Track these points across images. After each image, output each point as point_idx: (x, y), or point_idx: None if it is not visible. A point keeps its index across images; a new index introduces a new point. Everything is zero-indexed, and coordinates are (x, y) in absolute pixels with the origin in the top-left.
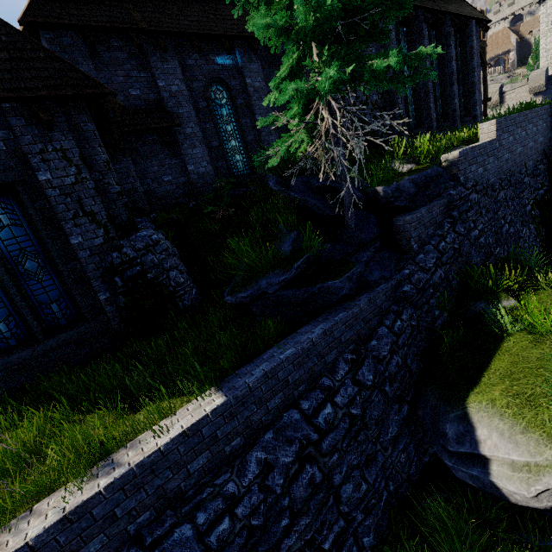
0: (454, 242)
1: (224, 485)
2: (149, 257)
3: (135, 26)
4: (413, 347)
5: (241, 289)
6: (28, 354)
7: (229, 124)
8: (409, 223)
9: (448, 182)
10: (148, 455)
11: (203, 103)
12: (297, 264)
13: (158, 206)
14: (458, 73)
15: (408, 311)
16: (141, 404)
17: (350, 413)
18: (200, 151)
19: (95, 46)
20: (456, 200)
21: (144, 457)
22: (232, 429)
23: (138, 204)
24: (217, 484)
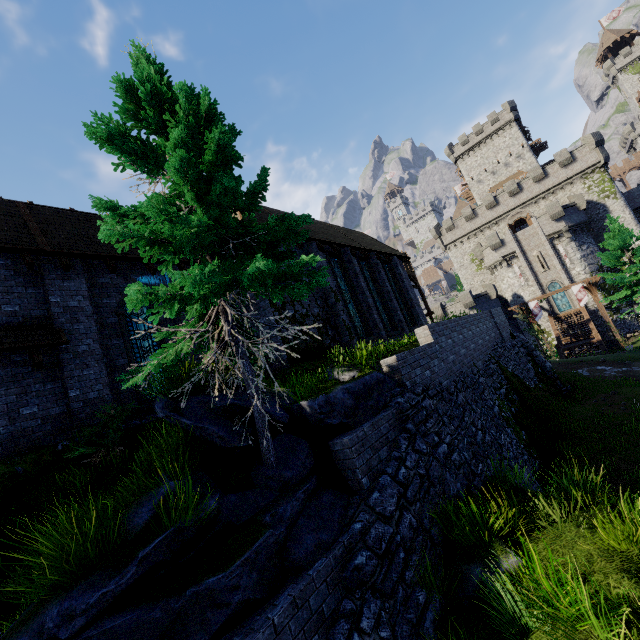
0: (418, 466)
1: None
2: None
3: (33, 247)
4: None
5: (10, 636)
6: None
7: (147, 339)
8: (348, 447)
9: (393, 388)
10: None
11: (112, 319)
12: (145, 551)
13: None
14: (394, 292)
15: (371, 608)
16: None
17: None
18: (95, 371)
19: None
20: (407, 409)
21: None
22: None
23: None
24: None
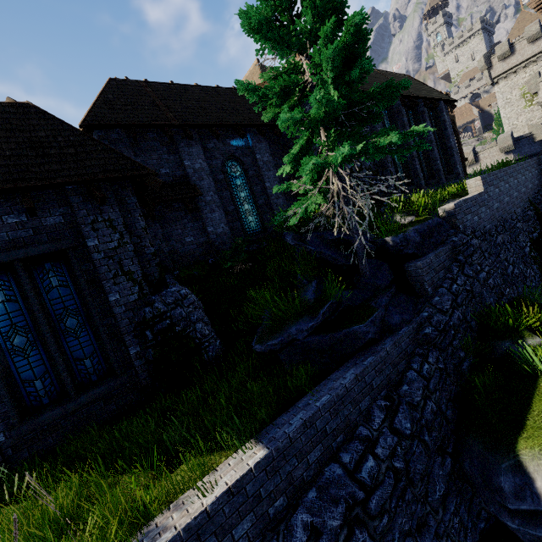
0: (465, 284)
1: None
2: (178, 310)
3: (169, 122)
4: (445, 391)
5: (271, 337)
6: (59, 413)
7: (243, 191)
8: (420, 268)
9: (448, 230)
10: (195, 517)
11: (220, 176)
12: (323, 310)
13: (180, 264)
14: (436, 141)
15: (433, 354)
16: (176, 462)
17: (393, 467)
18: (218, 215)
19: (136, 138)
20: (460, 246)
21: (191, 519)
22: (275, 487)
23: (163, 263)
24: None
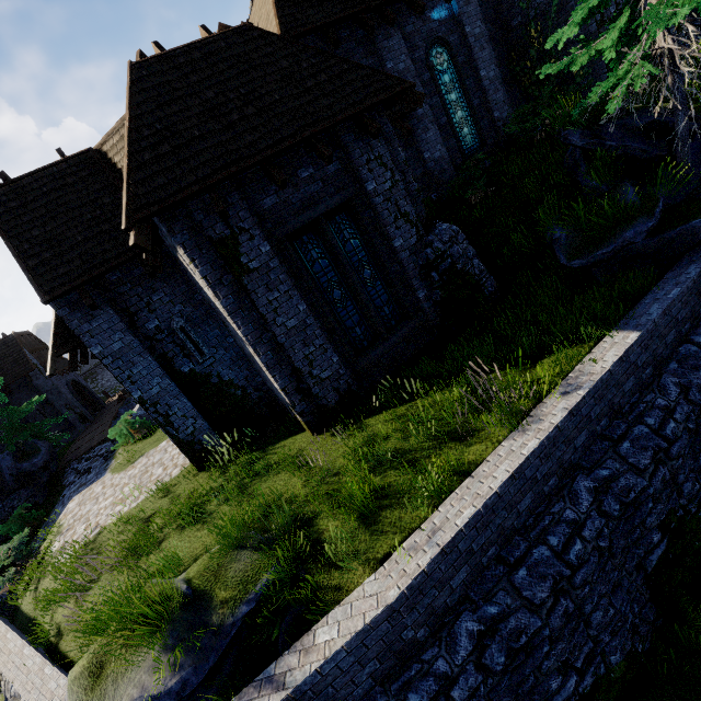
0: None
1: (653, 401)
2: (455, 248)
3: (364, 6)
4: None
5: (597, 247)
6: (381, 352)
7: (453, 92)
8: None
9: None
10: (604, 374)
11: (426, 76)
12: (660, 208)
13: None
14: None
15: None
16: (534, 361)
17: None
18: (433, 133)
19: (338, 43)
20: None
21: (602, 375)
22: (645, 360)
23: None
24: (647, 401)
